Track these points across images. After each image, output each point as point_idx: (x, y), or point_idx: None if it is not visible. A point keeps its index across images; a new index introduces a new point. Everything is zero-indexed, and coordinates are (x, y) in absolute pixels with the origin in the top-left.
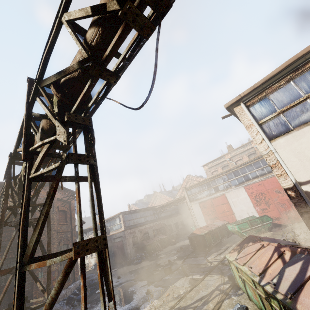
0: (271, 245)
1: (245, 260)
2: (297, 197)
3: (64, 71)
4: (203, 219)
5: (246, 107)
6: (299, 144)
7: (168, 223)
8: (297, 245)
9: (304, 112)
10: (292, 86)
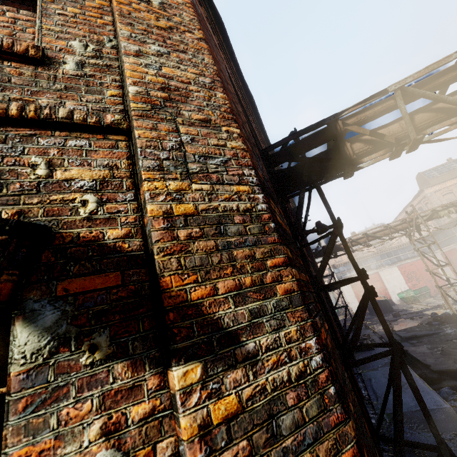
0: None
1: None
2: None
3: None
4: (354, 295)
5: None
6: None
7: None
8: None
9: None
10: None
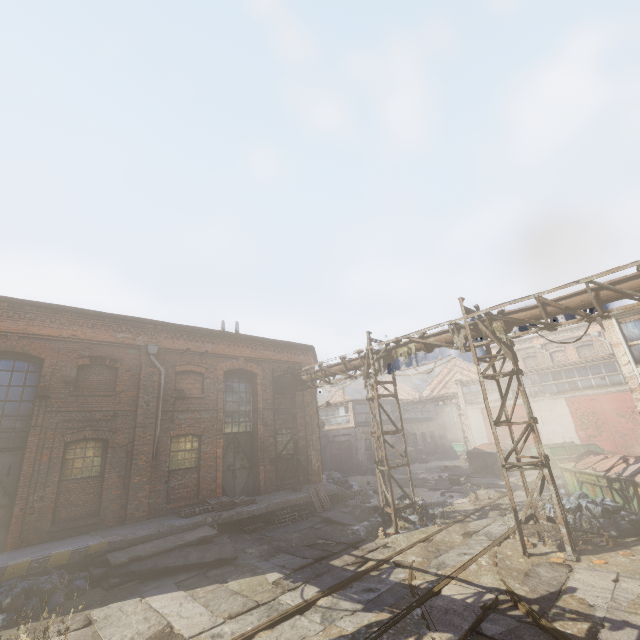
0: (616, 456)
1: (587, 466)
2: None
3: (522, 320)
4: (485, 433)
5: (617, 324)
6: None
7: (412, 430)
8: None
9: None
10: None
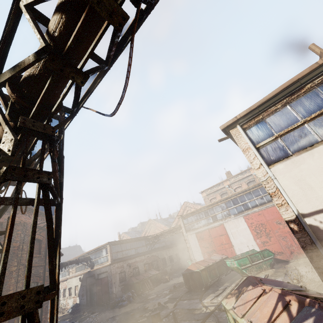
0: (274, 292)
1: (244, 310)
2: (300, 232)
3: (19, 65)
4: (200, 252)
5: (242, 130)
6: (299, 170)
7: (161, 256)
8: (304, 291)
9: (302, 136)
10: (289, 110)
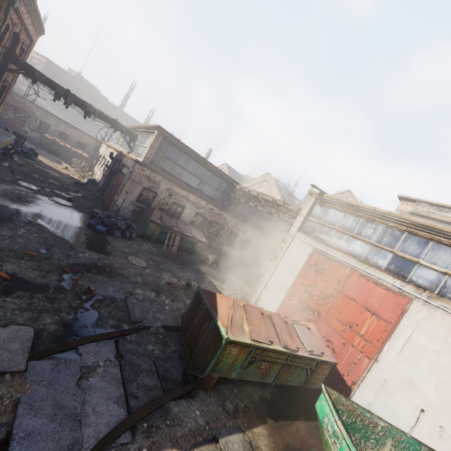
0: None
1: None
2: None
3: None
4: (288, 285)
5: None
6: None
7: (234, 228)
8: None
9: None
10: None
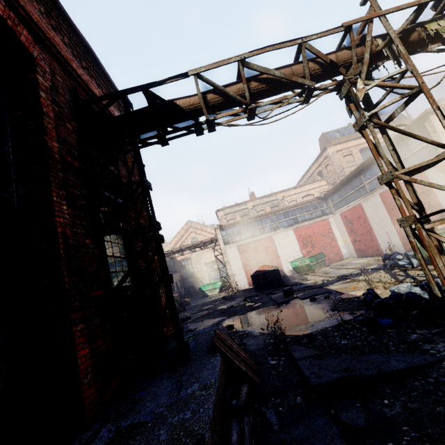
0: None
1: None
2: None
3: None
4: (241, 265)
5: None
6: None
7: None
8: None
9: None
10: None
